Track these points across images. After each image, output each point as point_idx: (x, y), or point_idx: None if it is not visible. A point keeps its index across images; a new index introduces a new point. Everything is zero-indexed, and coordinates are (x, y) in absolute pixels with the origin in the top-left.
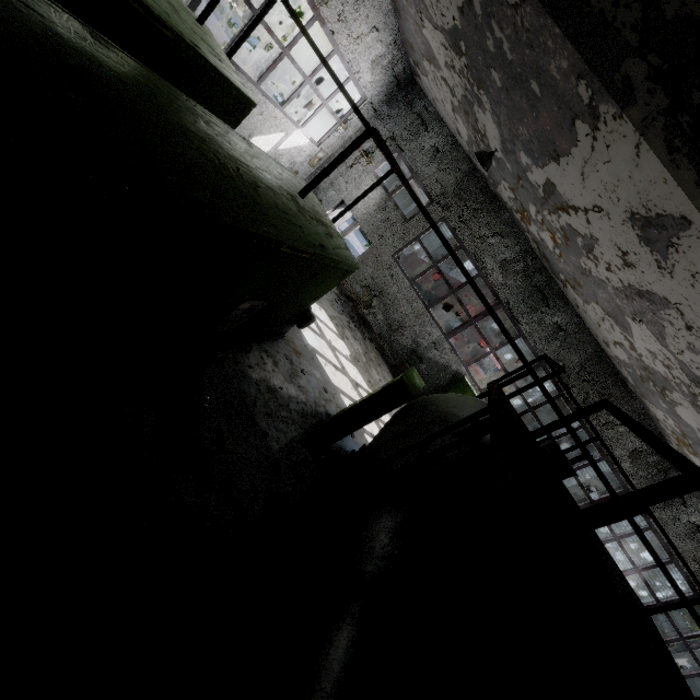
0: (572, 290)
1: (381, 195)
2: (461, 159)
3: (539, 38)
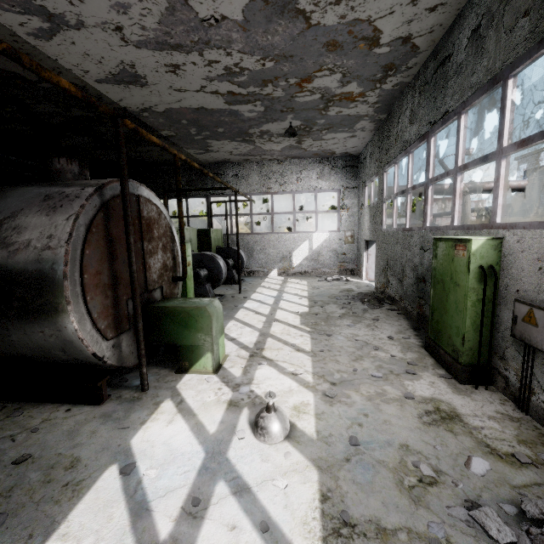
0: (384, 35)
1: (368, 211)
2: (375, 138)
3: (162, 125)
